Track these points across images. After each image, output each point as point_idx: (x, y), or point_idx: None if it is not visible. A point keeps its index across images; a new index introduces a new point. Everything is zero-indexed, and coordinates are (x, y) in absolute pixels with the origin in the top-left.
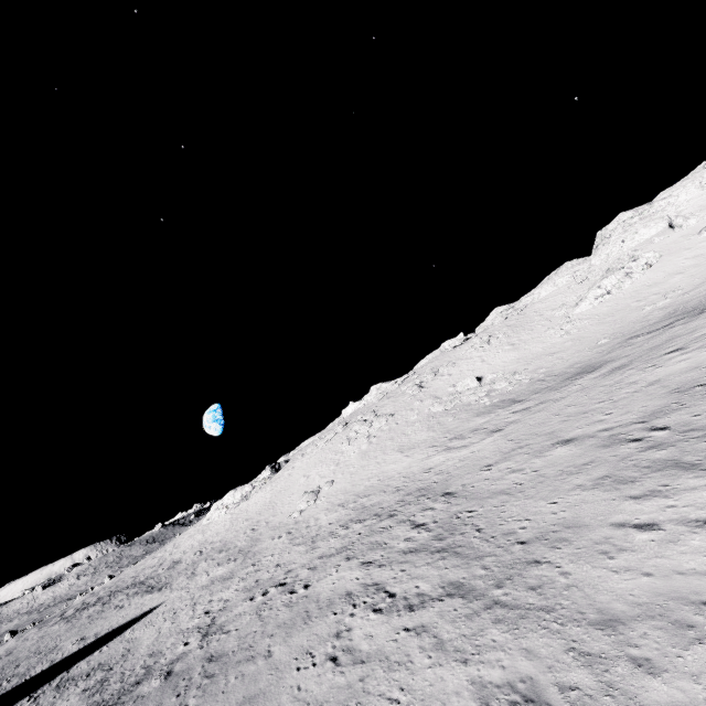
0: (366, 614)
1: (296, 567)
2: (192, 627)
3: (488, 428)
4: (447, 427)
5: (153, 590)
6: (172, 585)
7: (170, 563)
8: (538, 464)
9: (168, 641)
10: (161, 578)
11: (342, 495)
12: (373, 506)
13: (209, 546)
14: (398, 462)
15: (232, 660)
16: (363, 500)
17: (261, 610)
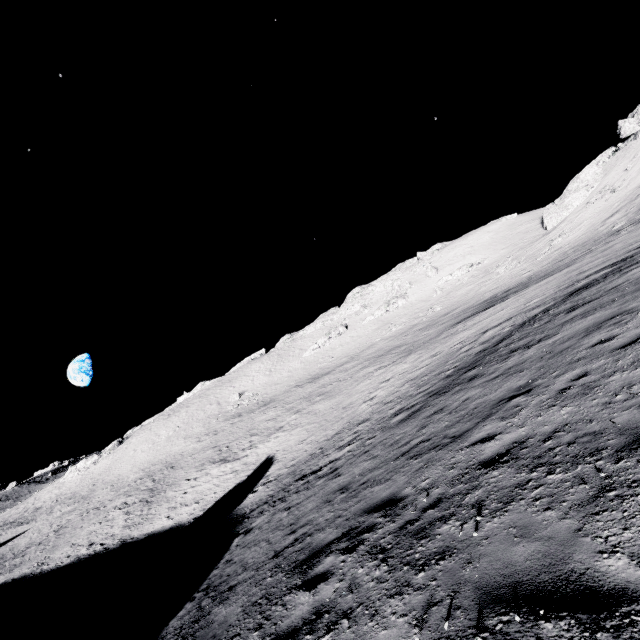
0: (116, 510)
1: (106, 501)
2: (51, 531)
3: (217, 431)
4: (210, 426)
5: (23, 524)
6: (37, 519)
7: (34, 509)
8: (200, 456)
9: (37, 538)
10: (28, 517)
11: (147, 464)
12: (152, 471)
13: (63, 496)
14: (179, 446)
15: (68, 532)
16: (152, 467)
17: (84, 518)
